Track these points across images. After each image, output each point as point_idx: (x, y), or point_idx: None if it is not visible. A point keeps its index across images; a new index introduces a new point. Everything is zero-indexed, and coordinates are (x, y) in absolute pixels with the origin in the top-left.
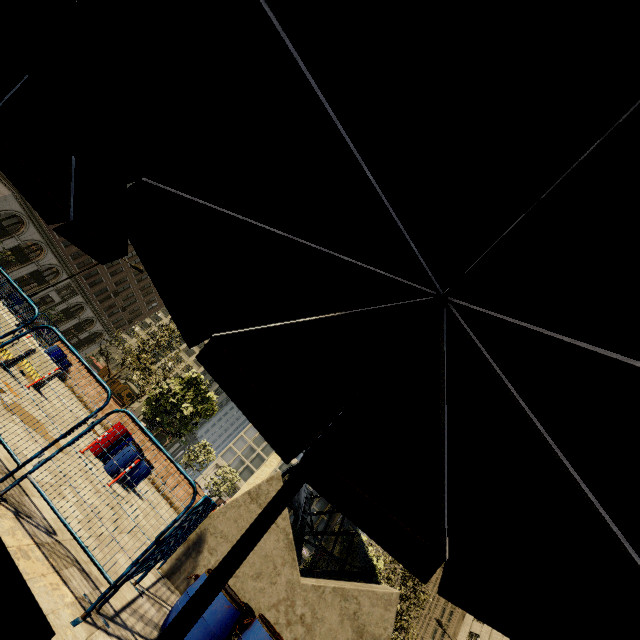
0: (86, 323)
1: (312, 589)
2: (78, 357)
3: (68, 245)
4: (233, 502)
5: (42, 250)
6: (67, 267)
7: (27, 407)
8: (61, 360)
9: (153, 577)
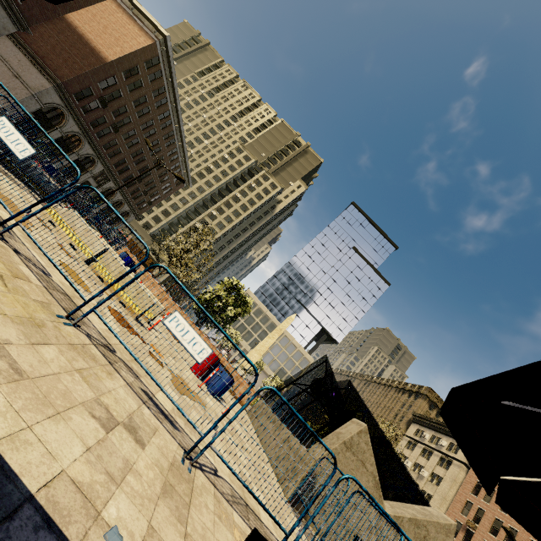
0: (116, 204)
1: (394, 518)
2: (302, 422)
3: (101, 136)
4: (333, 450)
5: (80, 141)
6: (101, 156)
7: (169, 364)
8: (131, 266)
9: (296, 518)
